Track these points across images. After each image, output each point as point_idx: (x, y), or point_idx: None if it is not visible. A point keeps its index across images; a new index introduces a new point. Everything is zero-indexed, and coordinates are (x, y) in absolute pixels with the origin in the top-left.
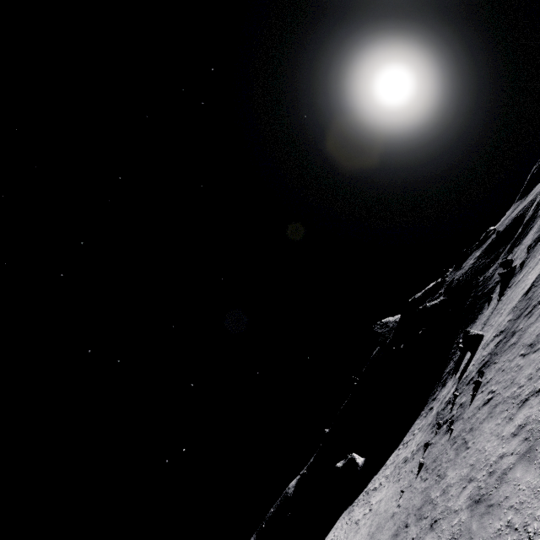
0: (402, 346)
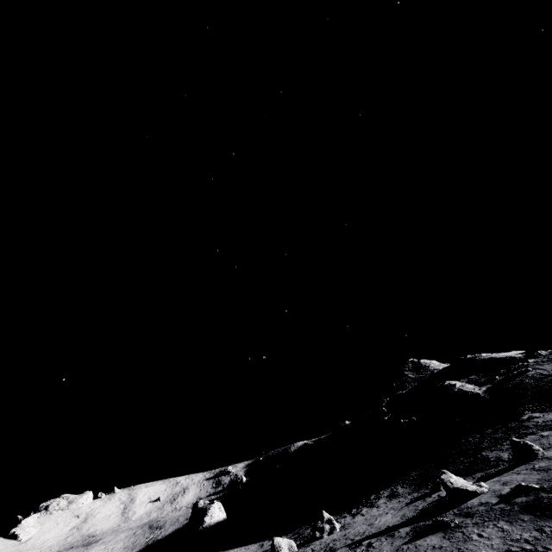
0: (389, 417)
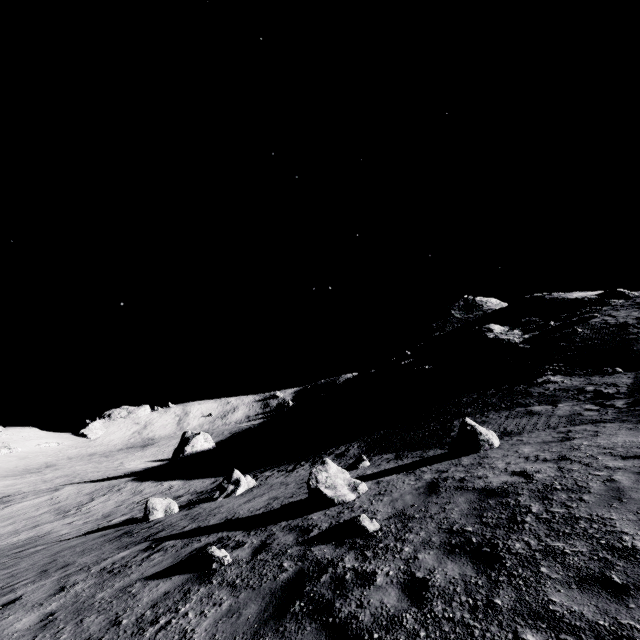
0: (407, 361)
